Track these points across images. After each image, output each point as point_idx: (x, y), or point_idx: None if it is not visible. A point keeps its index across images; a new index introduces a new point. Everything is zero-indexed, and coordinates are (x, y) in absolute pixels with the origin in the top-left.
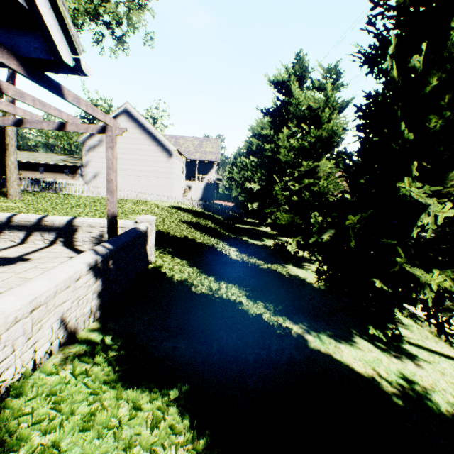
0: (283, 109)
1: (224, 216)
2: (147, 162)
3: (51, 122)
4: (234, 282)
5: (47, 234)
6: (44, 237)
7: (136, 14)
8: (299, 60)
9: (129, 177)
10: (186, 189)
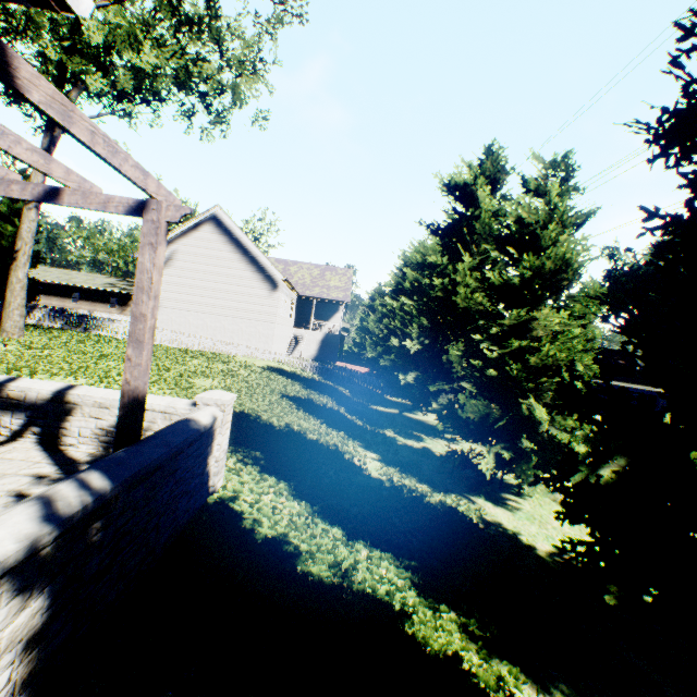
0: (463, 226)
1: (353, 388)
2: (236, 295)
3: (30, 183)
4: (384, 544)
5: (9, 416)
6: (1, 421)
7: (246, 79)
8: (489, 156)
9: (206, 316)
10: (293, 340)
